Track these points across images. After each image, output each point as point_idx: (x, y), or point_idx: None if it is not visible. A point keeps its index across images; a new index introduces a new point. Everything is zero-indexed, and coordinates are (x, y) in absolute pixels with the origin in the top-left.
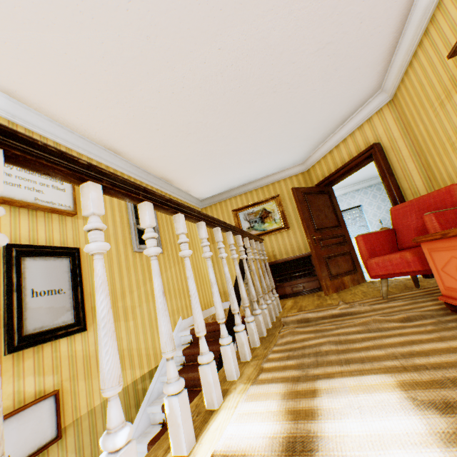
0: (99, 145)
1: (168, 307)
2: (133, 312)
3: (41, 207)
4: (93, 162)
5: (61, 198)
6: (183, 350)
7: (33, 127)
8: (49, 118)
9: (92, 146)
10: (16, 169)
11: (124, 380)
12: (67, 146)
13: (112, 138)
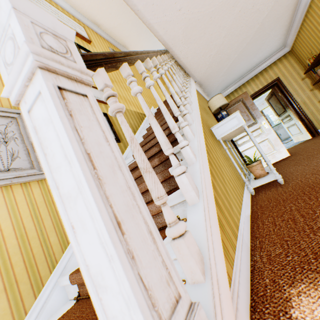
0: (89, 20)
1: (145, 99)
2: (128, 90)
3: (78, 33)
4: (89, 29)
5: (83, 34)
6: (157, 109)
7: (63, 6)
8: (67, 3)
9: (86, 20)
10: (64, 17)
11: (133, 109)
12: (77, 18)
13: (94, 13)
